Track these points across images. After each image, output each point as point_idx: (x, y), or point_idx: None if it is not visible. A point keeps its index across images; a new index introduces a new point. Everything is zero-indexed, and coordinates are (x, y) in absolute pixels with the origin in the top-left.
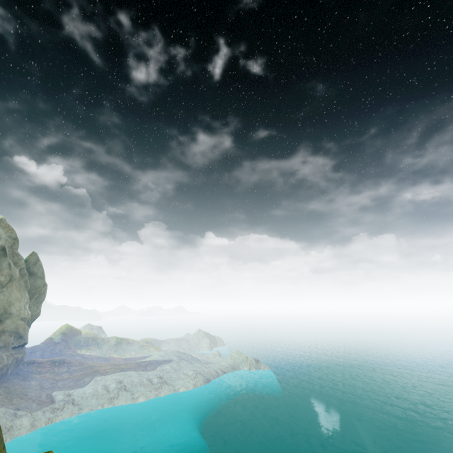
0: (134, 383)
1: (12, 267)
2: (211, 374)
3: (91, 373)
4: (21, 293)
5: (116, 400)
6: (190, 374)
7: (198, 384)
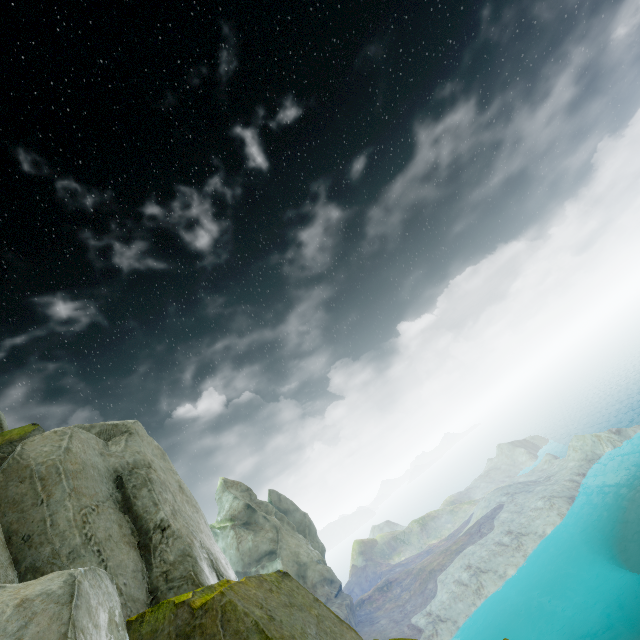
0: (484, 558)
1: (268, 518)
2: (569, 488)
3: (428, 576)
4: (295, 537)
5: (483, 590)
6: (540, 506)
7: (563, 511)
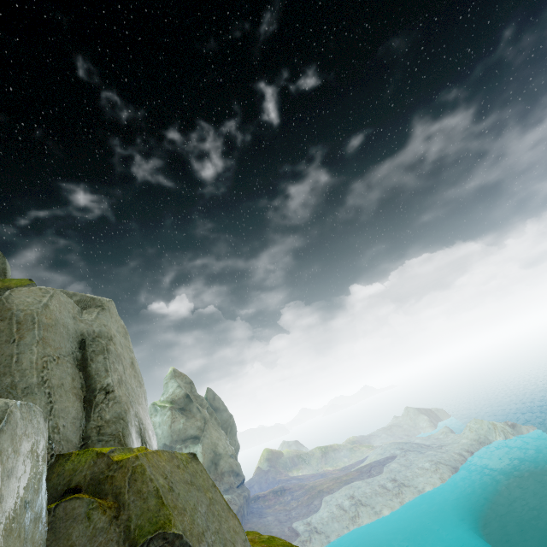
0: (367, 494)
1: (201, 410)
2: (456, 459)
3: (317, 494)
4: (218, 431)
5: (358, 519)
6: (427, 467)
7: (445, 477)
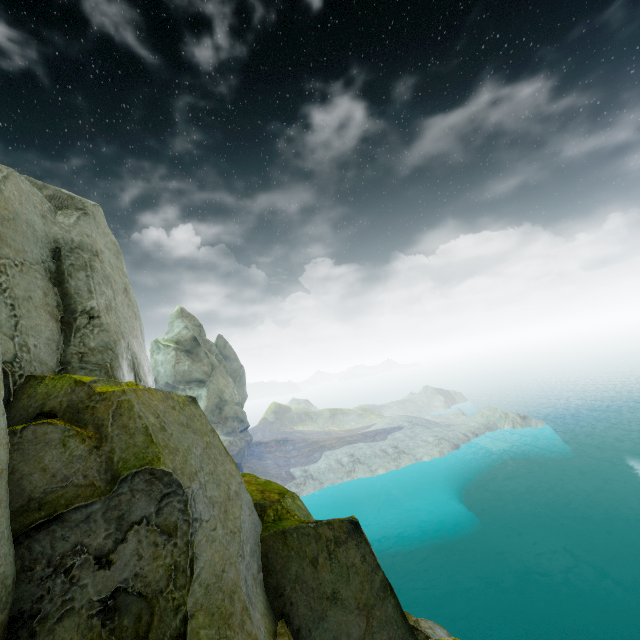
0: (366, 455)
1: (209, 356)
2: (459, 438)
3: (318, 448)
4: (226, 379)
5: (354, 473)
6: (430, 441)
7: (445, 451)
